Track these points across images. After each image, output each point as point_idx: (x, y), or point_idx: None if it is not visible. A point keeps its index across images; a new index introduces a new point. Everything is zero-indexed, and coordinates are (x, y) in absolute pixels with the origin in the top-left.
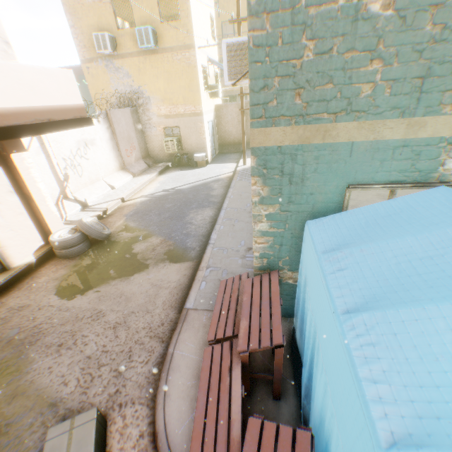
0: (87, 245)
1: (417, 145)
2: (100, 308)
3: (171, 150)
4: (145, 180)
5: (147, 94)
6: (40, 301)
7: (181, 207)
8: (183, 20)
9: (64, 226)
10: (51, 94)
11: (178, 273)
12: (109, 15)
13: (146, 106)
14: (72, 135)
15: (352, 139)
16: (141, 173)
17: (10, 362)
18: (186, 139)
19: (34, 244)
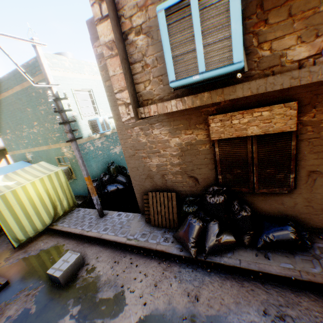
0: None
1: (24, 154)
2: None
3: None
4: None
5: None
6: None
7: None
8: None
9: None
10: None
11: None
12: None
13: None
14: None
15: (18, 153)
16: None
17: None
18: None
19: None
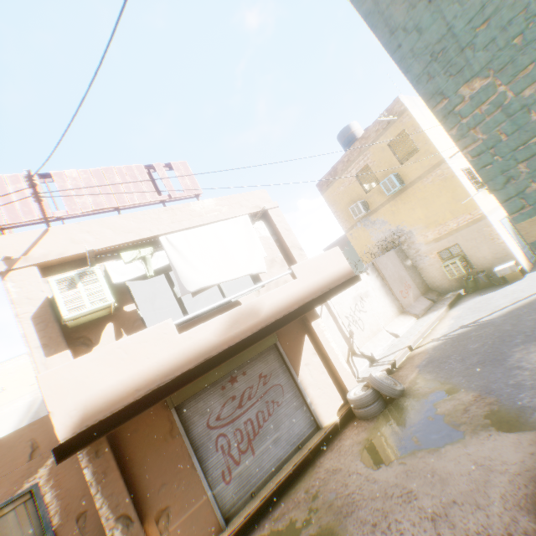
0: (382, 404)
1: None
2: (409, 485)
3: (456, 274)
4: (431, 319)
5: (407, 229)
6: (348, 465)
7: (493, 346)
8: (421, 148)
9: (356, 383)
10: (327, 269)
11: (516, 449)
12: (357, 188)
13: (409, 240)
14: (348, 294)
15: None
16: (425, 312)
17: (333, 529)
18: (473, 254)
19: (336, 403)
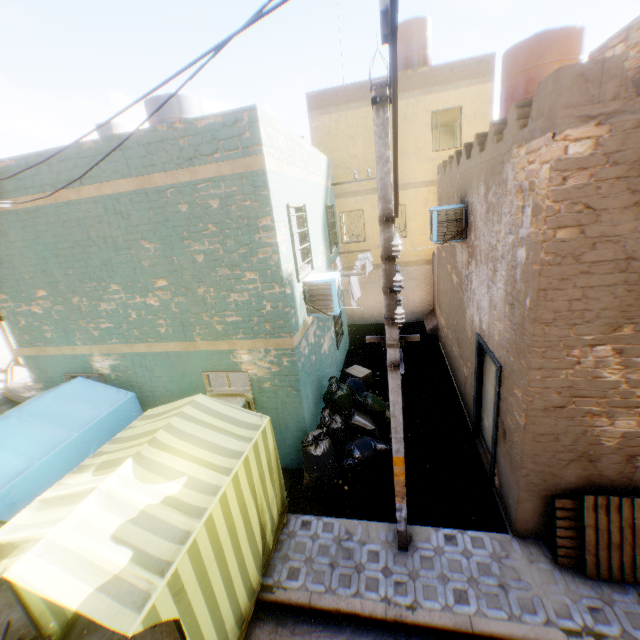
0: (11, 406)
1: (81, 357)
2: None
3: None
4: None
5: None
6: None
7: None
8: None
9: None
10: None
11: None
12: None
13: None
14: None
15: (57, 354)
16: None
17: None
18: None
19: None
